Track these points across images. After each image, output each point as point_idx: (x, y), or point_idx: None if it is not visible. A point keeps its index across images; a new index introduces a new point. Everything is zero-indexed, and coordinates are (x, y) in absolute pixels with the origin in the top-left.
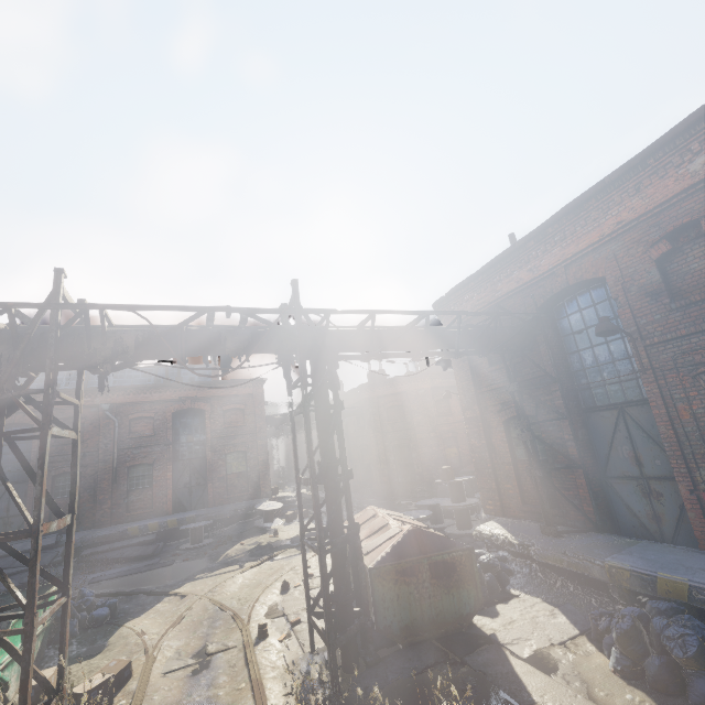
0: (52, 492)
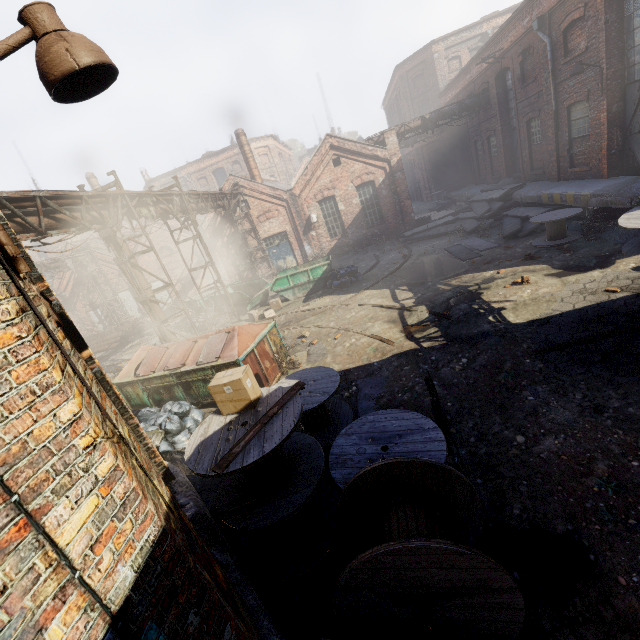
0: (530, 139)
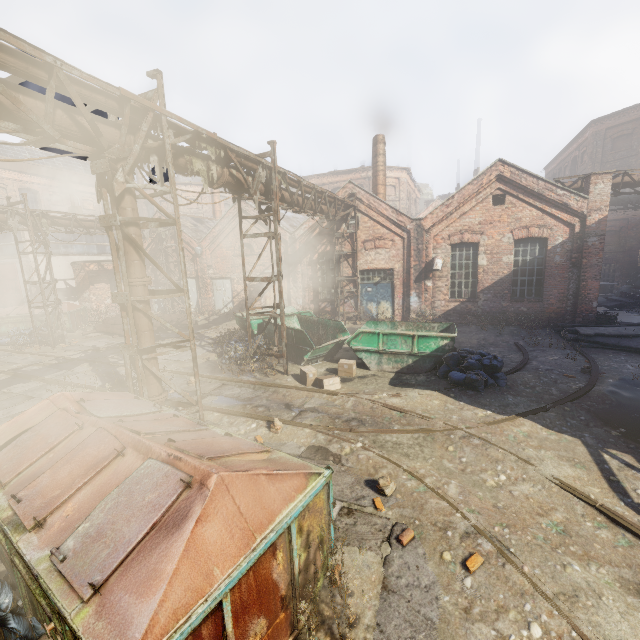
0: None
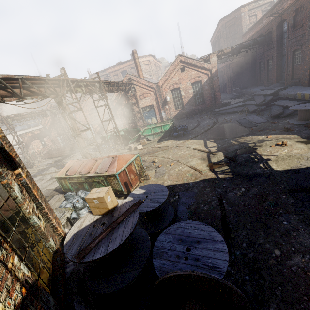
0: (293, 61)
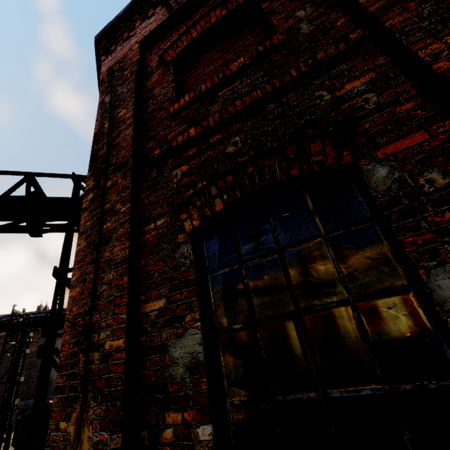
0: None
